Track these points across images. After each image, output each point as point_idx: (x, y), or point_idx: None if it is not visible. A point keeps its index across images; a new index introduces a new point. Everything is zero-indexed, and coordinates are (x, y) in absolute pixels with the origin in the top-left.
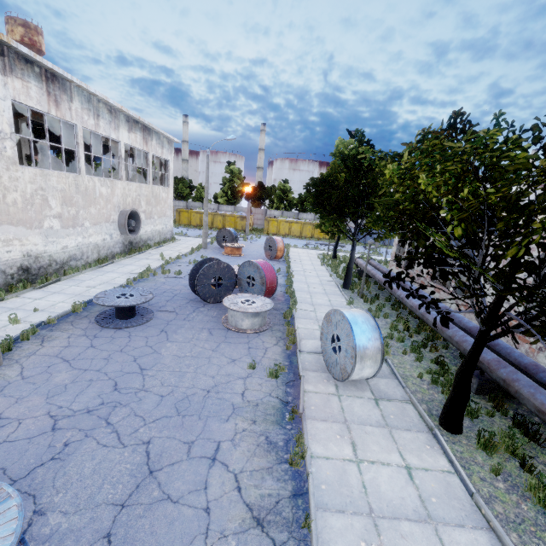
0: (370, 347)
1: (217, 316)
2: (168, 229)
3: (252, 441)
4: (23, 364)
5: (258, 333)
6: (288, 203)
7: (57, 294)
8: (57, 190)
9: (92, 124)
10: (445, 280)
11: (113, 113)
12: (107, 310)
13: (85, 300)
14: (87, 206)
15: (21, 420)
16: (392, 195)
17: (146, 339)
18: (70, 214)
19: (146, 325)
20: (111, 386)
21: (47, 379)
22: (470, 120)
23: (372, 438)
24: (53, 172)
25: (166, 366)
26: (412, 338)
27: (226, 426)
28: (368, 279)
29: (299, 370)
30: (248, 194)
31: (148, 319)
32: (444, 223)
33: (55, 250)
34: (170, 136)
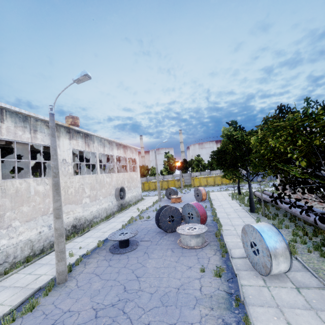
0: (278, 247)
1: (174, 240)
2: (139, 193)
3: (214, 322)
4: (77, 279)
5: (202, 248)
6: (202, 167)
7: (89, 238)
8: (88, 184)
9: (102, 151)
10: (312, 193)
11: (110, 143)
12: (114, 243)
13: (103, 239)
14: (101, 189)
15: (79, 312)
16: (259, 152)
17: (137, 258)
18: (93, 194)
19: (135, 250)
20: (122, 289)
21: (89, 286)
22: (289, 107)
23: (302, 318)
24: (86, 176)
25: (151, 274)
26: (312, 240)
27: (194, 312)
28: (266, 204)
29: (234, 270)
30: (179, 167)
31: (136, 246)
32: (297, 160)
33: (87, 214)
34: (135, 147)
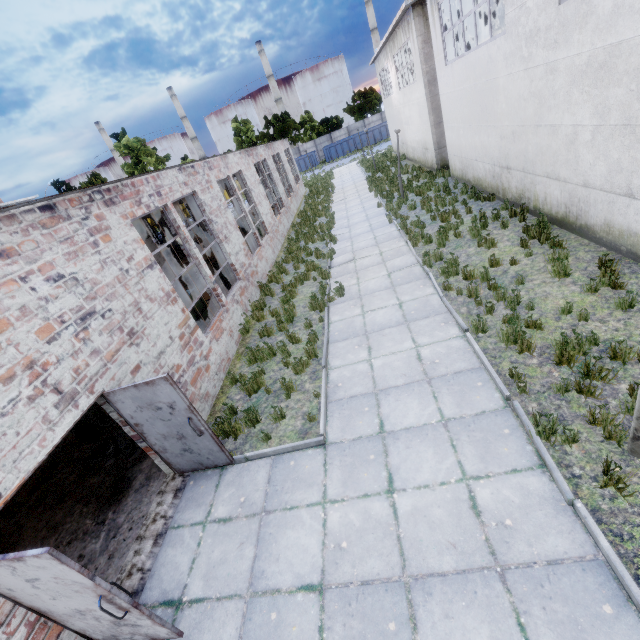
0: None
1: None
2: None
3: None
4: None
5: None
6: None
7: None
8: None
9: None
10: None
11: None
12: None
13: None
14: None
15: None
16: None
17: None
18: None
19: None
20: None
21: None
22: None
23: None
24: None
25: None
26: None
27: None
28: None
29: None
30: None
31: None
32: None
33: None
34: (21, 200)
